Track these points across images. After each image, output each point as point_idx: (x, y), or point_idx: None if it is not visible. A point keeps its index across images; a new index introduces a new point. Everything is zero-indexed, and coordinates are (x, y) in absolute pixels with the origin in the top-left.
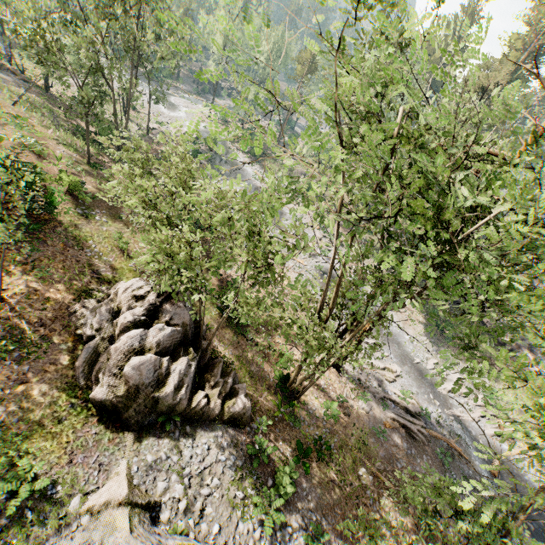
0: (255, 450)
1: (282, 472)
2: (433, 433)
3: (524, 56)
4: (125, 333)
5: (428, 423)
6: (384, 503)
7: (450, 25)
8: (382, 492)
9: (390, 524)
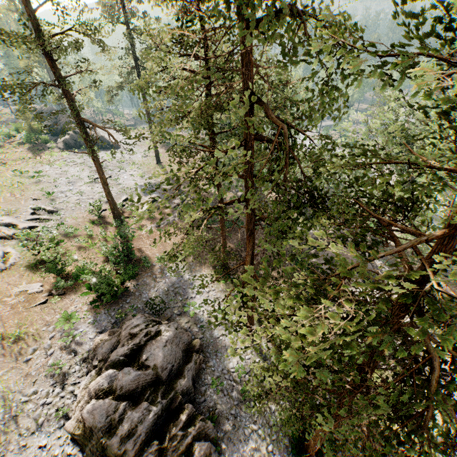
0: None
1: None
2: None
3: None
4: None
5: None
6: None
7: None
8: None
9: None
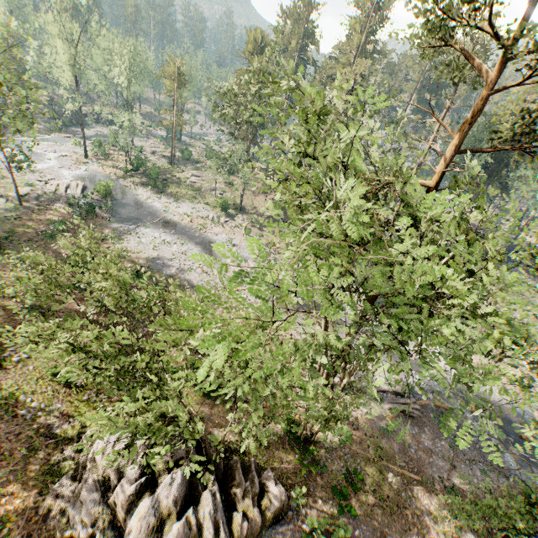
0: (309, 535)
1: (339, 537)
2: (422, 402)
3: (365, 37)
4: (131, 509)
5: (415, 395)
6: (418, 495)
7: (294, 15)
8: (413, 486)
9: (430, 512)
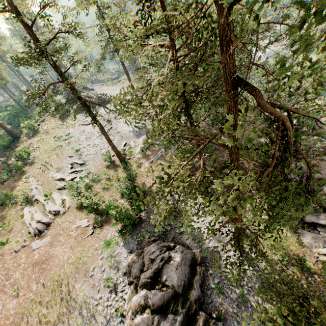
0: None
1: None
2: None
3: None
4: None
5: None
6: None
7: None
8: None
9: None
